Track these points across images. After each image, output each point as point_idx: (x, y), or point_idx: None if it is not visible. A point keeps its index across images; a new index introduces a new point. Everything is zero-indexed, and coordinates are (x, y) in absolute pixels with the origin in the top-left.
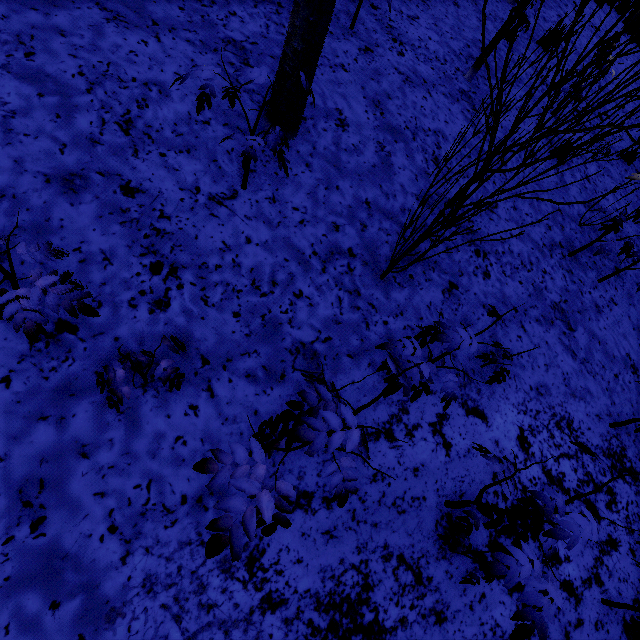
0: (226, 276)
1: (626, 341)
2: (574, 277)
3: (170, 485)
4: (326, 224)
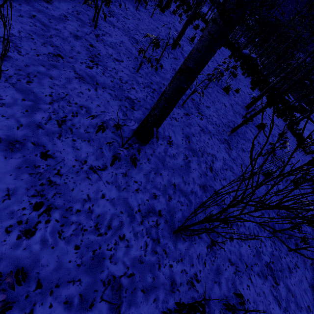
0: (81, 218)
1: (306, 295)
2: (276, 246)
3: None
4: (150, 193)
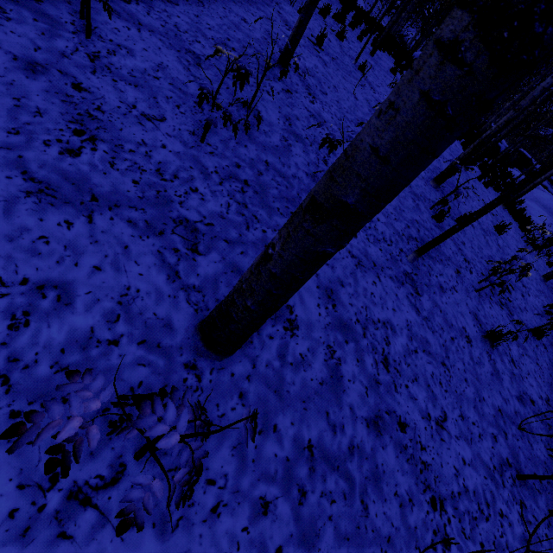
0: None
1: None
2: (528, 513)
3: None
4: (251, 503)
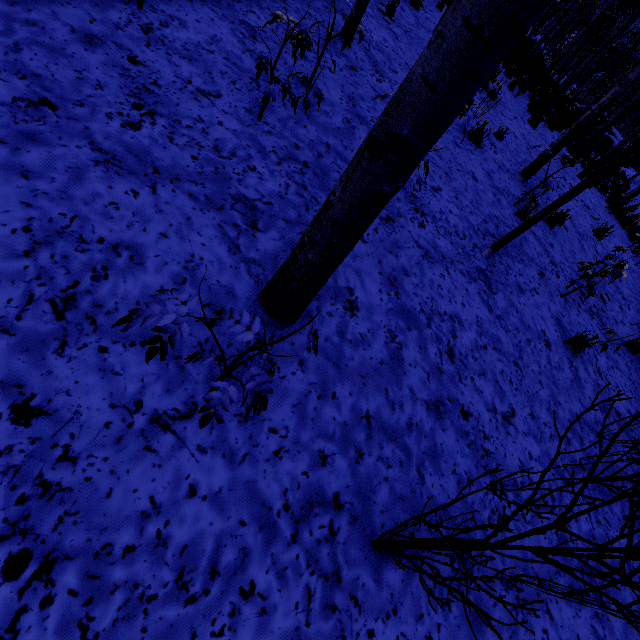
0: (137, 568)
1: None
2: (599, 514)
3: None
4: (310, 454)
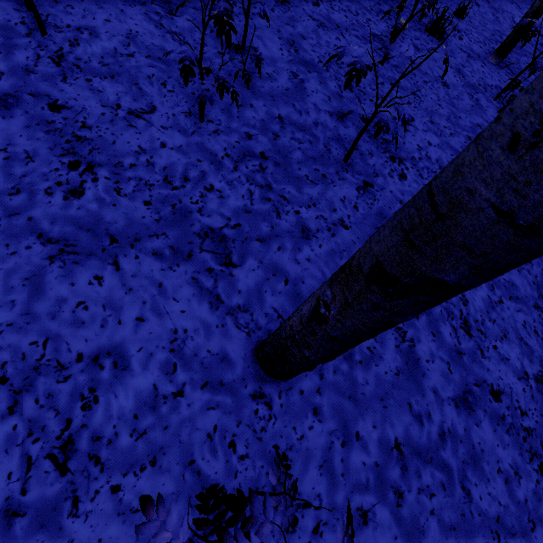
0: None
1: None
2: None
3: None
4: None
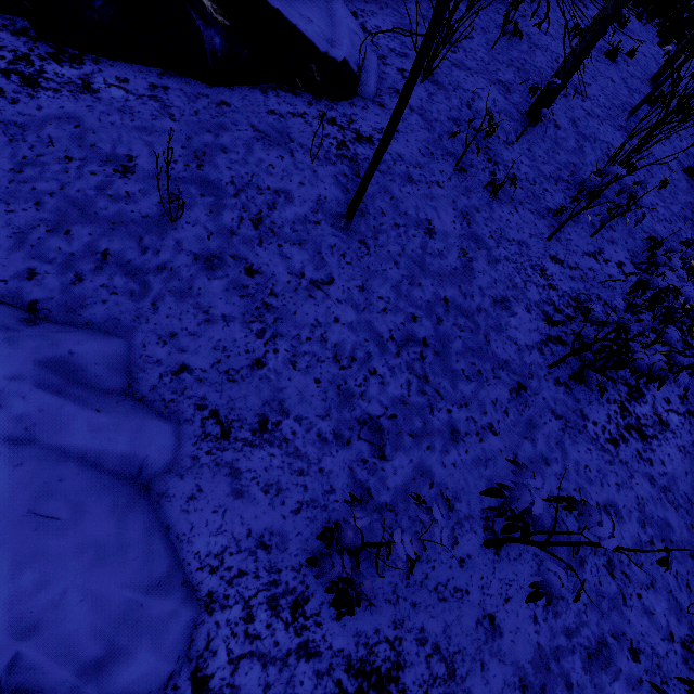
0: (515, 172)
1: None
2: None
3: (507, 233)
4: (554, 167)
